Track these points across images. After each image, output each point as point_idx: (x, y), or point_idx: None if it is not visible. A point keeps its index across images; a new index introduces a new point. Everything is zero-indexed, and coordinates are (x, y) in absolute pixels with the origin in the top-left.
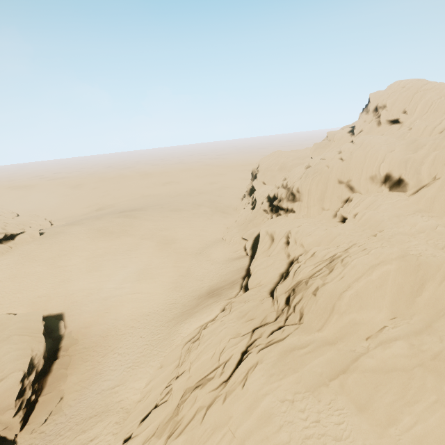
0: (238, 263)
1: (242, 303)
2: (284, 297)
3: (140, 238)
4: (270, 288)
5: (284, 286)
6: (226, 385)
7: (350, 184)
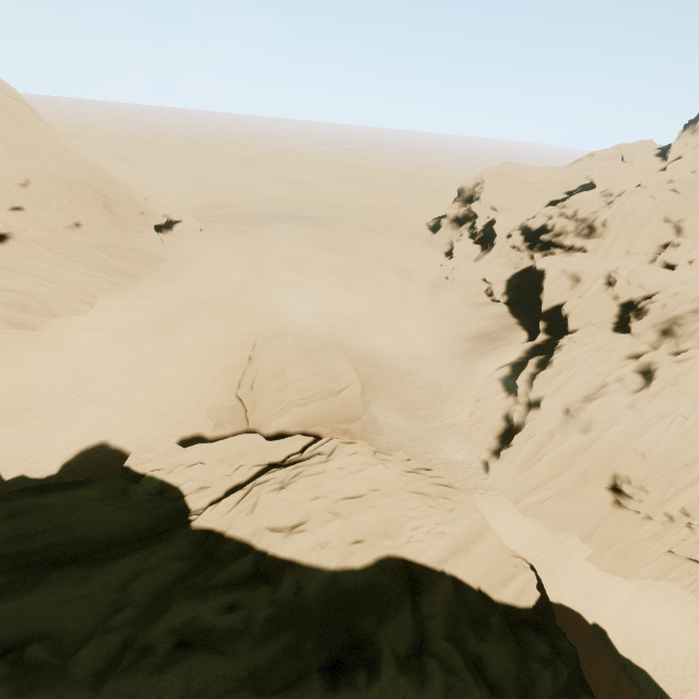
0: (492, 309)
1: (590, 338)
2: (657, 331)
3: (349, 258)
4: (611, 327)
5: (650, 322)
6: (651, 391)
7: (681, 225)
